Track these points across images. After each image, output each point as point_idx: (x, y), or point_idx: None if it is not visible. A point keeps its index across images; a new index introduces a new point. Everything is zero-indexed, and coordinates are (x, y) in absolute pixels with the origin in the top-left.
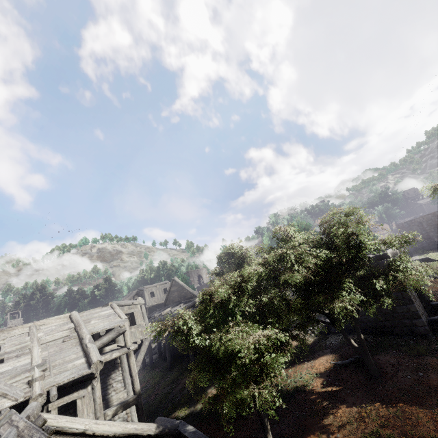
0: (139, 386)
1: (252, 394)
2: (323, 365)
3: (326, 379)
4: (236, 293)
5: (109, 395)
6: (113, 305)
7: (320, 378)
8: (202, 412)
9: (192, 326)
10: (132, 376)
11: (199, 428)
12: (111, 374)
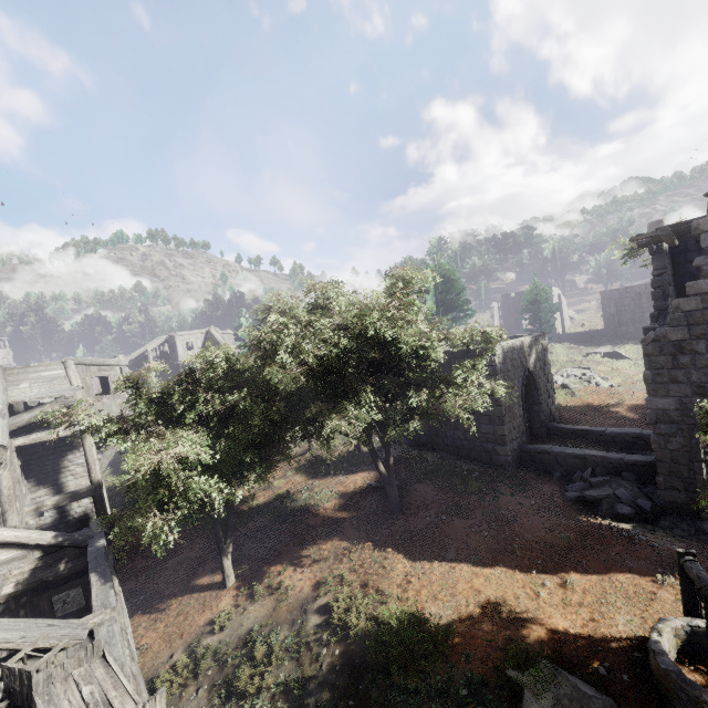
0: (99, 475)
1: (209, 512)
2: (355, 484)
3: (345, 502)
4: (185, 385)
5: (63, 479)
6: (67, 363)
7: (339, 500)
8: (197, 513)
9: (96, 424)
10: (88, 462)
11: (183, 531)
12: (66, 455)
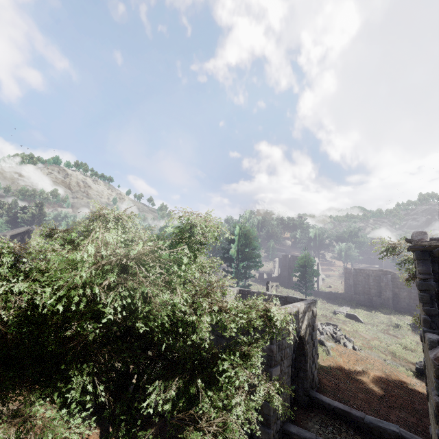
0: None
1: None
2: None
3: None
4: None
5: None
6: None
7: None
8: None
9: None
10: None
11: None
12: None
